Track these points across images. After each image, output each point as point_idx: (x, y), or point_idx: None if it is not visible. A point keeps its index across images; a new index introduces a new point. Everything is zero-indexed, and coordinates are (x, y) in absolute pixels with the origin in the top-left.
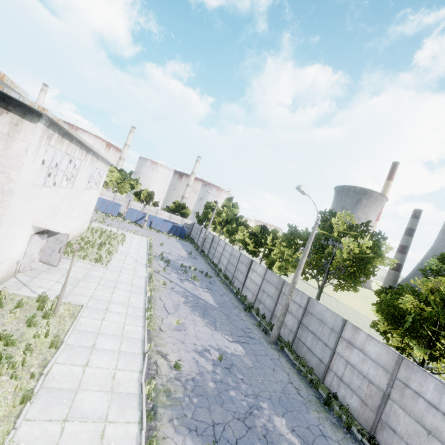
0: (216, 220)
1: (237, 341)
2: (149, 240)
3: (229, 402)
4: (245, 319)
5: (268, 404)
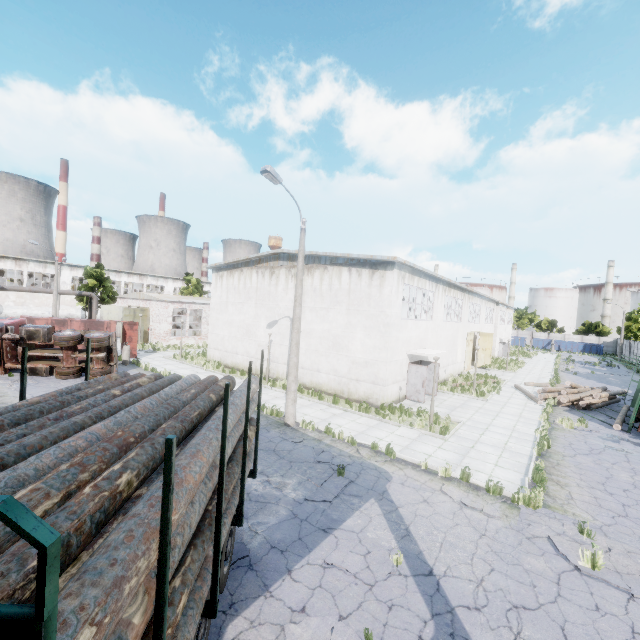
0: (633, 327)
1: (611, 374)
2: (557, 354)
3: (590, 375)
4: (629, 374)
5: (612, 378)
